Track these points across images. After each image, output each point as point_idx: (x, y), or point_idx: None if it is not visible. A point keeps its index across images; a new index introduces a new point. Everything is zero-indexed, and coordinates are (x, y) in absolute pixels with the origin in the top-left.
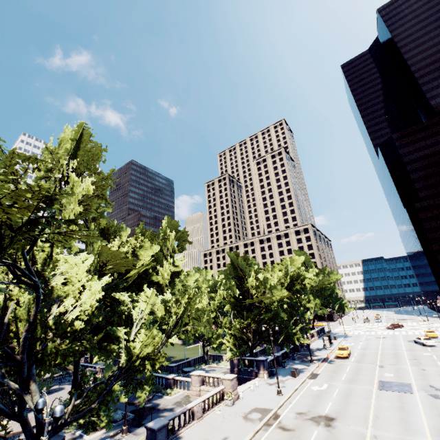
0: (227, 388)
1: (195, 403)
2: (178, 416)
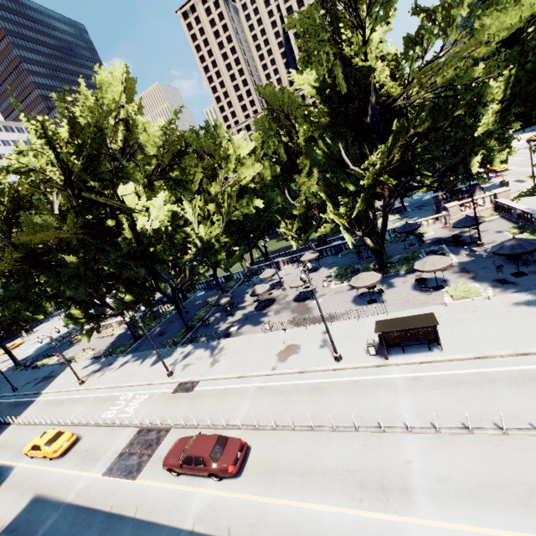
0: (505, 198)
1: (523, 206)
2: (530, 214)
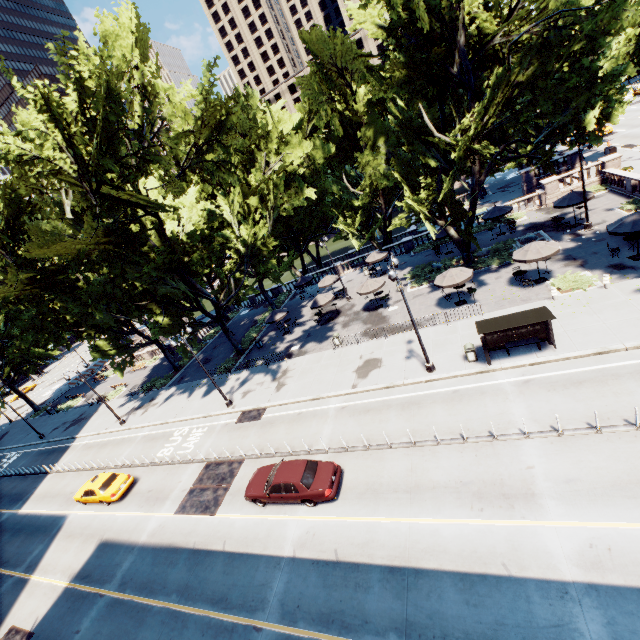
0: (614, 168)
1: (639, 175)
2: None
